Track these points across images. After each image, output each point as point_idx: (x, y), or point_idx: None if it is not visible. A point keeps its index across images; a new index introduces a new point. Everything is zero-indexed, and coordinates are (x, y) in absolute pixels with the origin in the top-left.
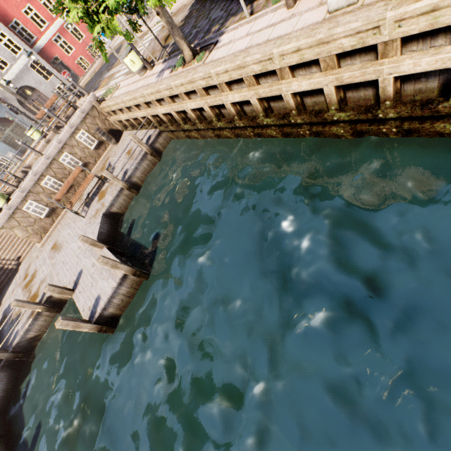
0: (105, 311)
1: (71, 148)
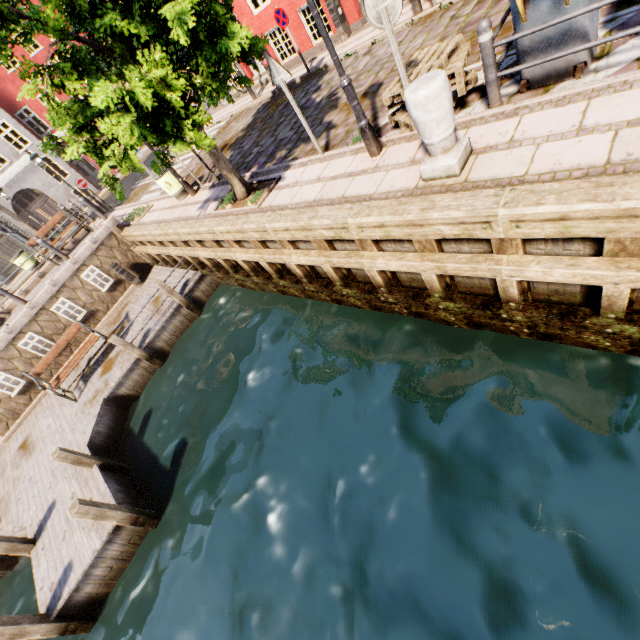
0: (77, 592)
1: (72, 291)
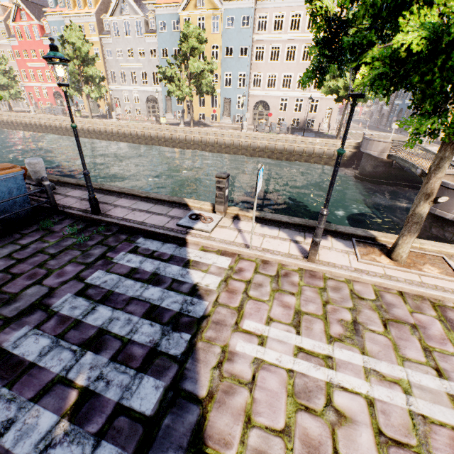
0: None
1: None
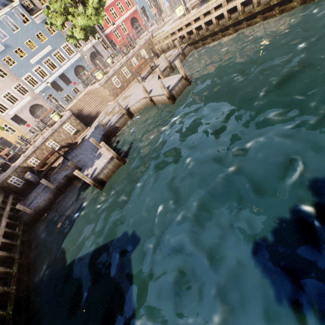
0: (172, 90)
1: (137, 56)
